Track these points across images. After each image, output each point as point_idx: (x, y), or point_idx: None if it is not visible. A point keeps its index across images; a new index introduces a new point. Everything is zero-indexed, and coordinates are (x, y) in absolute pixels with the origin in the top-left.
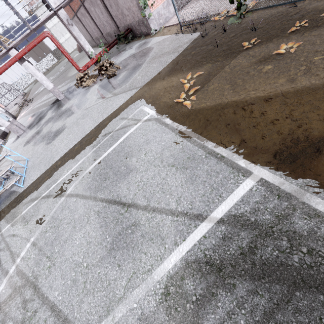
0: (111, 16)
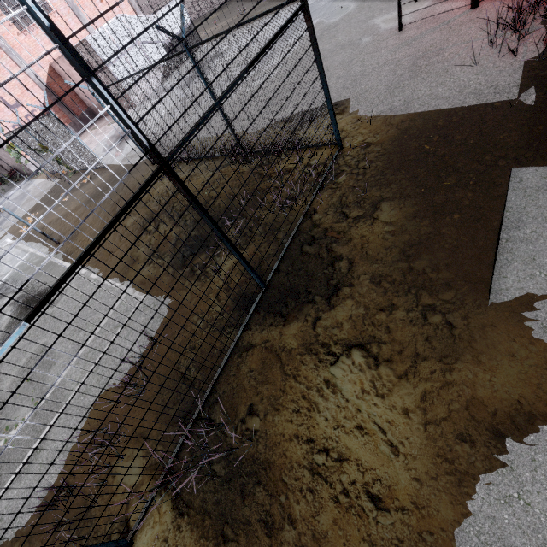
0: None
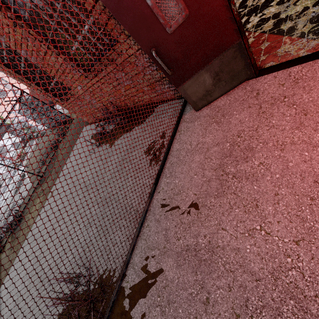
0: (22, 132)
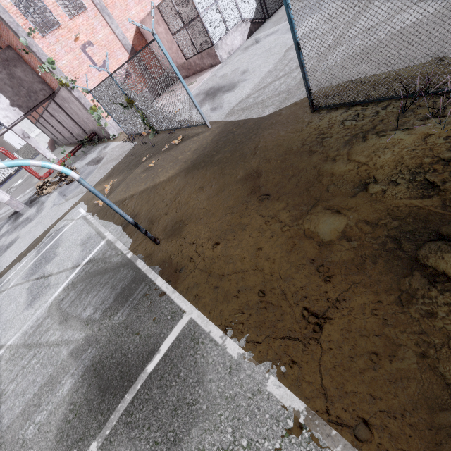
0: (75, 122)
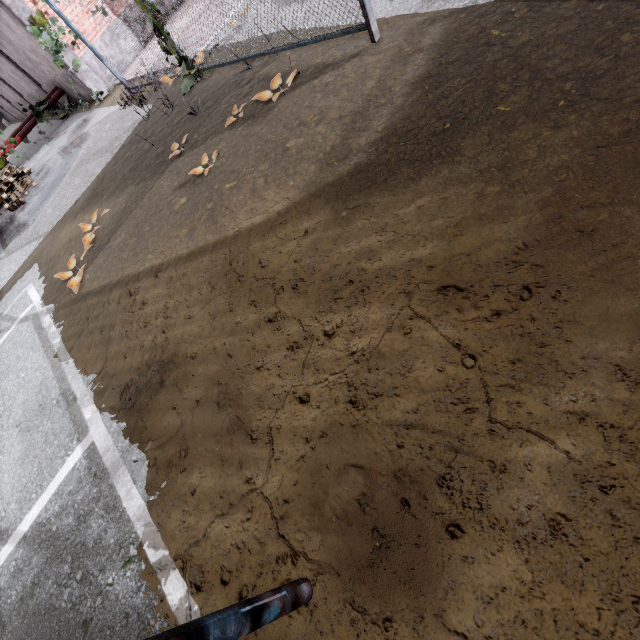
0: (13, 64)
